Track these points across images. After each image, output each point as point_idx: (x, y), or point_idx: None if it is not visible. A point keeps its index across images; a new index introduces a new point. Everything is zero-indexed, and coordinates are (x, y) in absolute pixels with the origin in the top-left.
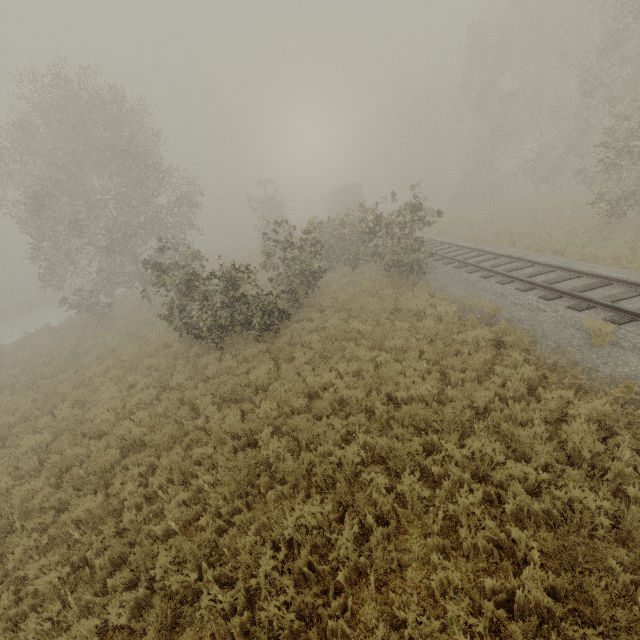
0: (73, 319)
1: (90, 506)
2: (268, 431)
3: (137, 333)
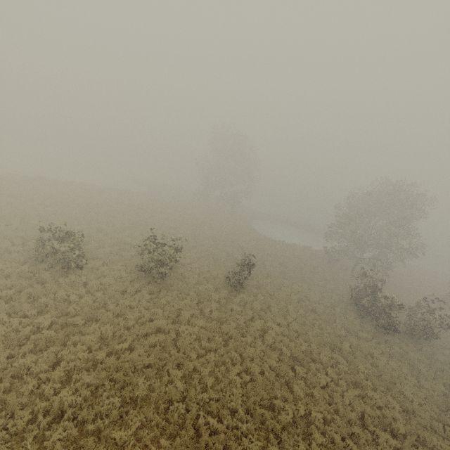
0: (319, 251)
1: (302, 312)
2: (348, 344)
3: (337, 280)
